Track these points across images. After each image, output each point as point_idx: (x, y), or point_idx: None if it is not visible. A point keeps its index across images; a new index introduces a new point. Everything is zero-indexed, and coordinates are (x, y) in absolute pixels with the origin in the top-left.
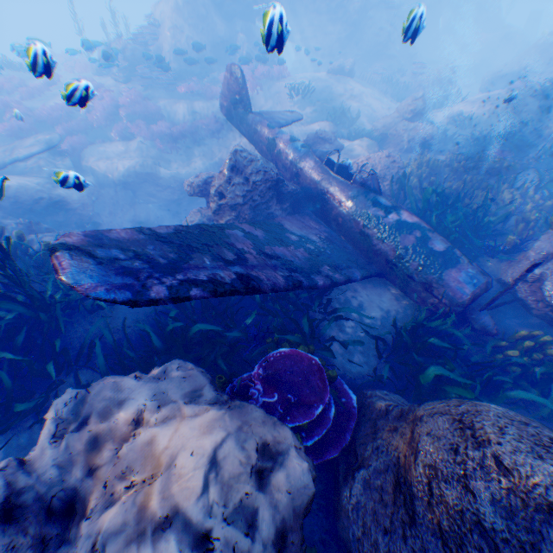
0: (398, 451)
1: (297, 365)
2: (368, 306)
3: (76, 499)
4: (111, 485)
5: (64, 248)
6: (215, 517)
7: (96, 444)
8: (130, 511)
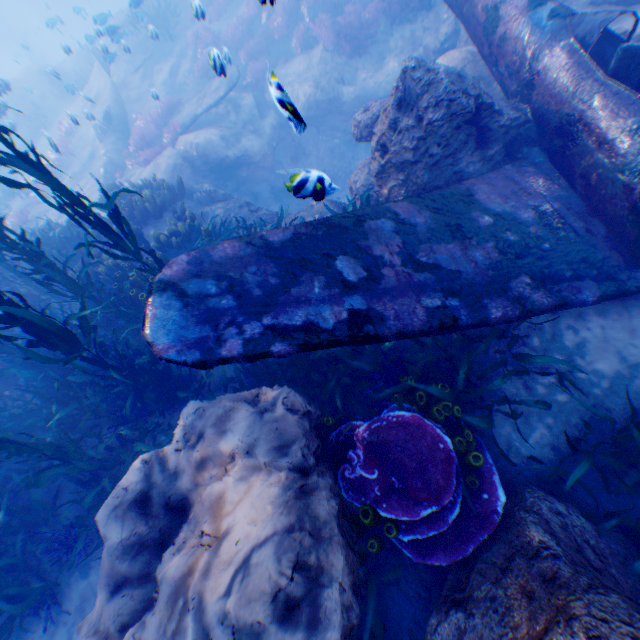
0: (514, 634)
1: (414, 442)
2: (597, 353)
3: (187, 503)
4: (191, 520)
5: (158, 288)
6: (226, 626)
7: (202, 463)
8: (182, 567)
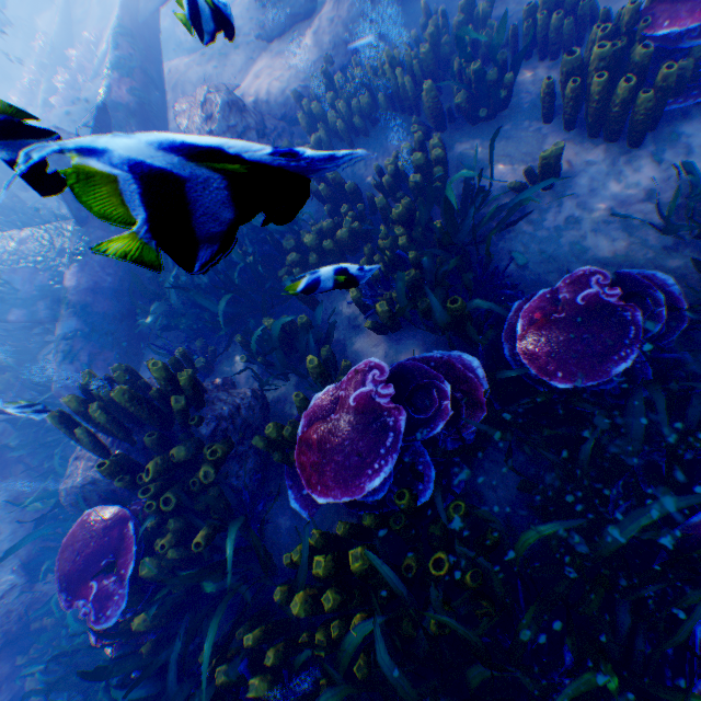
0: None
1: None
2: None
3: None
4: None
5: None
6: None
7: None
8: None
